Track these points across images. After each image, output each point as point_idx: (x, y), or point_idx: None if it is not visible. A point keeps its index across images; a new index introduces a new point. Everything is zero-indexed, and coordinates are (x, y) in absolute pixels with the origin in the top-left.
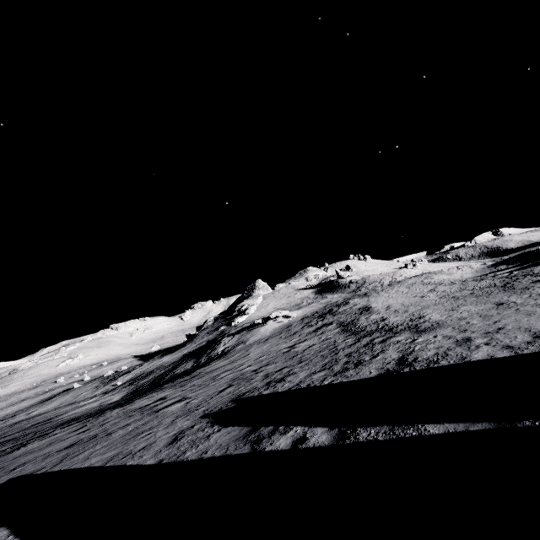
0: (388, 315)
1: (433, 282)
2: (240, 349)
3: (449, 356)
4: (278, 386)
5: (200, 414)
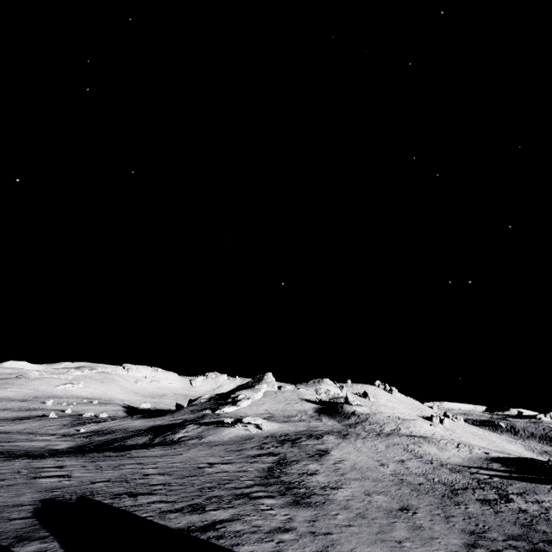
0: (323, 471)
1: (416, 451)
2: (189, 444)
3: (237, 537)
4: (122, 500)
5: (46, 497)
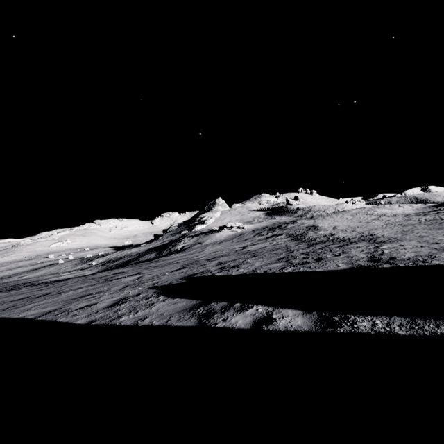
0: (336, 232)
1: (376, 213)
2: (196, 247)
3: (439, 257)
4: (232, 271)
5: (149, 286)
